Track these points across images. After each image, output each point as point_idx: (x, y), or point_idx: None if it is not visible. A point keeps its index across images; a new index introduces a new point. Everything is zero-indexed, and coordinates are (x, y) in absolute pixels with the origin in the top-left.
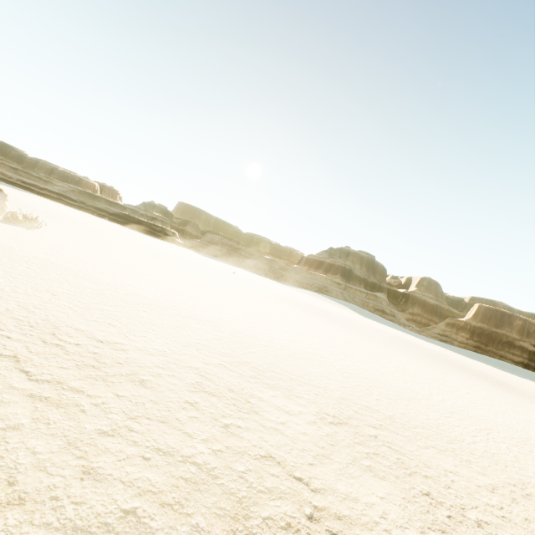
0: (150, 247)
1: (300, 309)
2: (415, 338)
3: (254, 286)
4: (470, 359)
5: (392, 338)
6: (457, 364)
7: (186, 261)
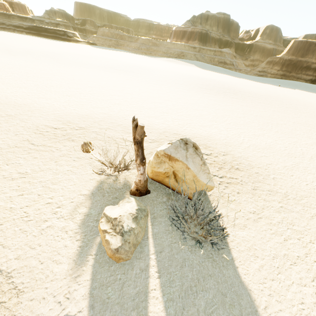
0: (29, 48)
1: (107, 70)
2: (226, 77)
3: (97, 61)
4: (261, 83)
5: (182, 78)
6: (213, 86)
7: (51, 53)
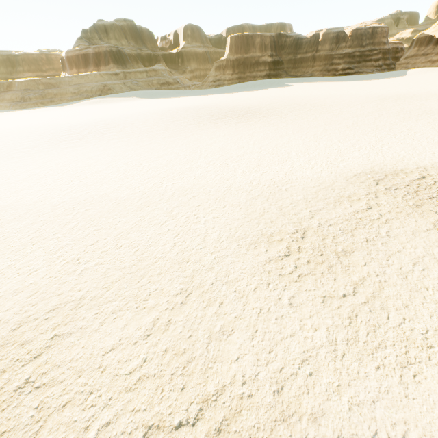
0: None
1: (63, 146)
2: (195, 99)
3: (5, 141)
4: (234, 94)
5: (168, 117)
6: (218, 113)
7: None
